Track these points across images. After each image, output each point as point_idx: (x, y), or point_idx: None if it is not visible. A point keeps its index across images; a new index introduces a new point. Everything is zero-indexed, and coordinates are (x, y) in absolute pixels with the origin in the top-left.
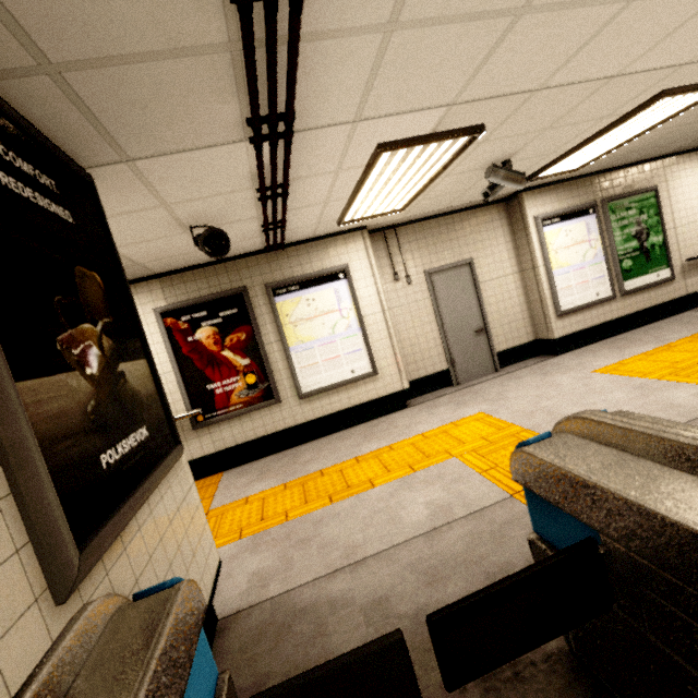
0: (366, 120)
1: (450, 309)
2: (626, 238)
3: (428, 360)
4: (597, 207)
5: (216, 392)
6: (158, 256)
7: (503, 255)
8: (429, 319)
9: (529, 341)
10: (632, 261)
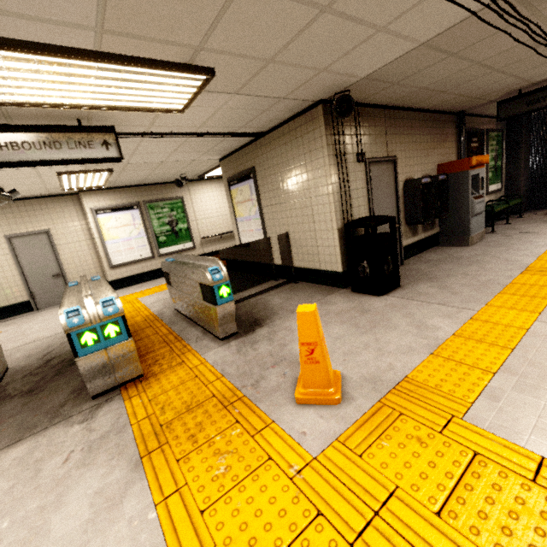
0: None
1: (30, 261)
2: (162, 224)
3: (10, 295)
4: (139, 206)
5: None
6: None
7: (77, 228)
8: (10, 267)
9: None
10: (166, 237)
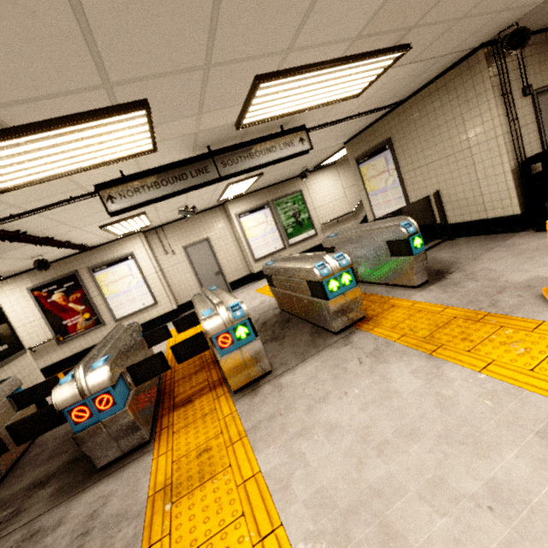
0: (83, 227)
1: (200, 264)
2: (288, 217)
3: (190, 292)
4: (268, 205)
5: (68, 325)
6: (21, 267)
7: (226, 233)
8: (188, 271)
9: (247, 275)
10: (292, 228)
